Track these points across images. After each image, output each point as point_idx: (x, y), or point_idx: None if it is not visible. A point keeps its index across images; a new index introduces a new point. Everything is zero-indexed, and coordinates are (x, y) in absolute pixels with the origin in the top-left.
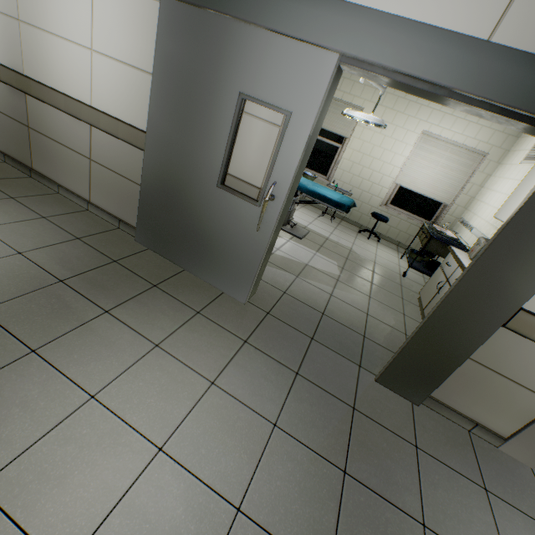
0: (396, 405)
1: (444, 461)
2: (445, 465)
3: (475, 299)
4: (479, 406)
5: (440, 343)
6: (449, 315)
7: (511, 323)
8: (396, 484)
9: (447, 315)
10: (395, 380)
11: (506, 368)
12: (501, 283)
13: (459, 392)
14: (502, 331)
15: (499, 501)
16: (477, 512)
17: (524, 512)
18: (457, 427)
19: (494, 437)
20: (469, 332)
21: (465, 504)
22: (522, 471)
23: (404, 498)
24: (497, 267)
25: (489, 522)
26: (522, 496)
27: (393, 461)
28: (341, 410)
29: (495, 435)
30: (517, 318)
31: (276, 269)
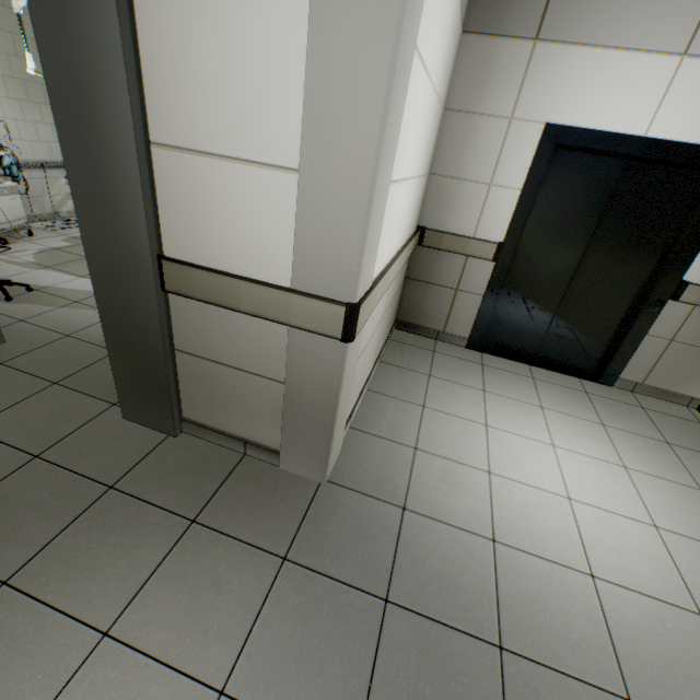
0: (133, 441)
1: (148, 498)
2: (145, 502)
3: (112, 261)
4: (235, 417)
5: (132, 340)
6: (110, 295)
7: (168, 283)
8: (10, 539)
9: (109, 296)
10: (137, 410)
11: (219, 352)
12: (115, 227)
13: (208, 404)
14: (182, 300)
15: (205, 531)
16: (143, 551)
17: (240, 539)
18: (228, 453)
19: (269, 454)
20: (140, 312)
21: (127, 545)
22: (297, 490)
23: (4, 555)
24: (95, 203)
25: (151, 561)
26: (261, 520)
27: (39, 512)
28: (7, 462)
29: (268, 450)
30: (168, 274)
31: (85, 311)
